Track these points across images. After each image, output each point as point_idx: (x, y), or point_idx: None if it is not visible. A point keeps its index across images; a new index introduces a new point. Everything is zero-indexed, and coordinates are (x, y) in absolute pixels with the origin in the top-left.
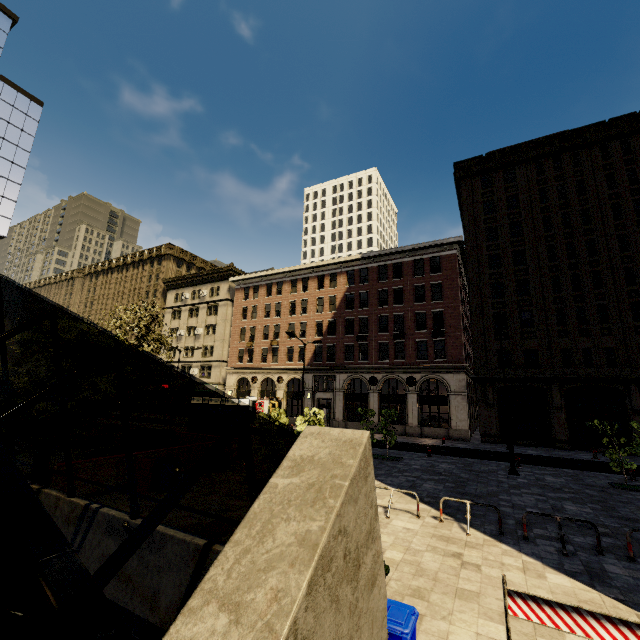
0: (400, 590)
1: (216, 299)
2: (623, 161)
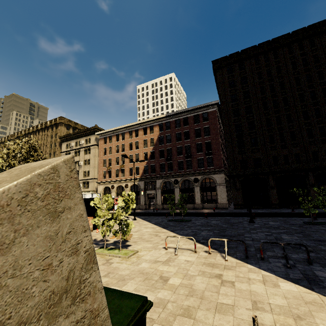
0: (174, 311)
1: (89, 145)
2: (300, 54)
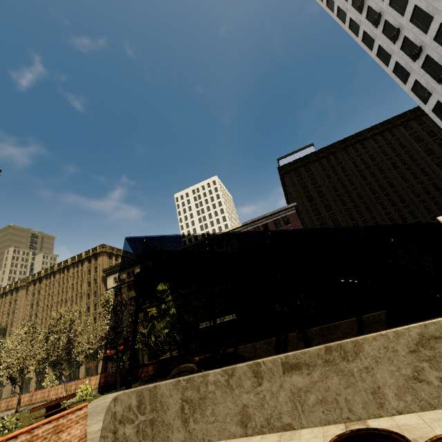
0: None
1: None
2: (356, 155)
